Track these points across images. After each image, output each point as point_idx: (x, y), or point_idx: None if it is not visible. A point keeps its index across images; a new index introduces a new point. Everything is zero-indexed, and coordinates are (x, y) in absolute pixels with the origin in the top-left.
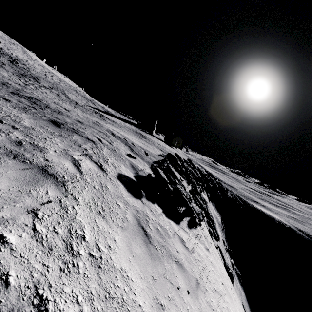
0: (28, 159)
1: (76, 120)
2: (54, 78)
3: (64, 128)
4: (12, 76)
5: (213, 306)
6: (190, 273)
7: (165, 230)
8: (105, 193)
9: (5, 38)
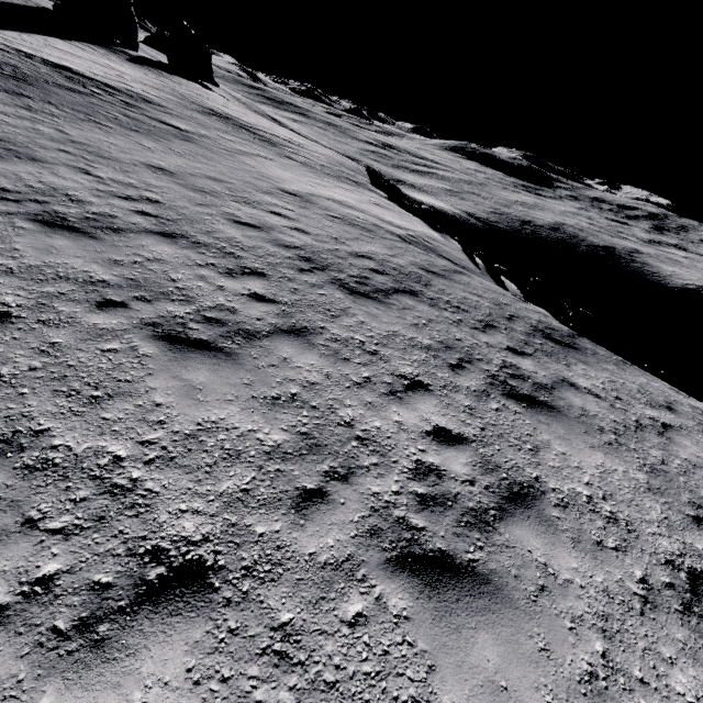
0: None
1: (428, 273)
2: None
3: (572, 344)
4: None
5: None
6: None
7: None
8: None
9: None
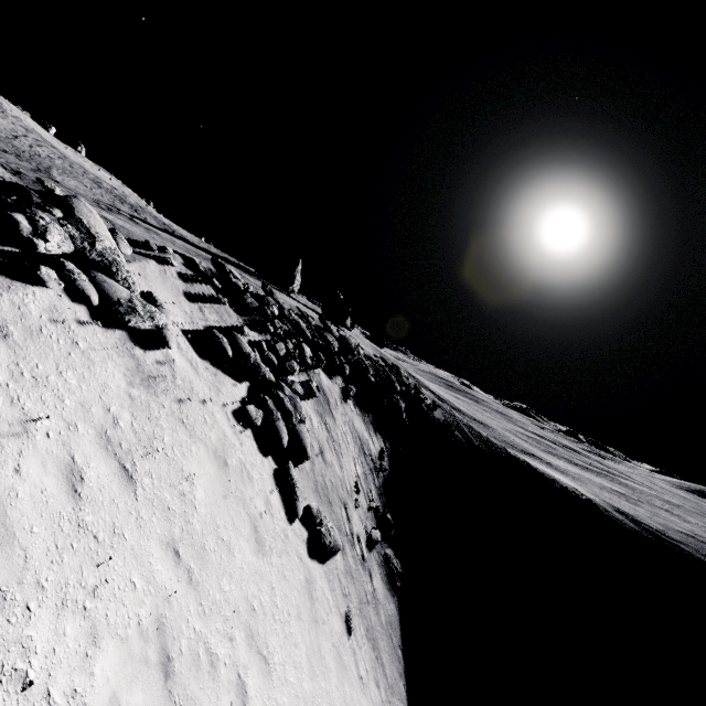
0: None
1: None
2: (41, 149)
3: None
4: None
5: None
6: None
7: None
8: None
9: None
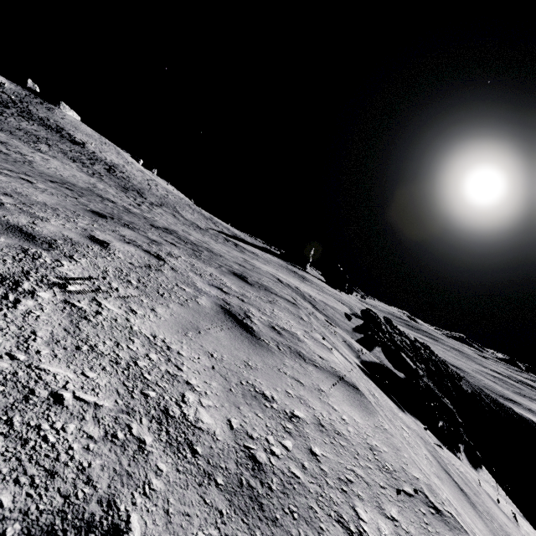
0: (311, 359)
1: (236, 263)
2: (159, 189)
3: (255, 286)
4: (119, 193)
5: None
6: None
7: (466, 477)
8: (382, 407)
9: (95, 137)
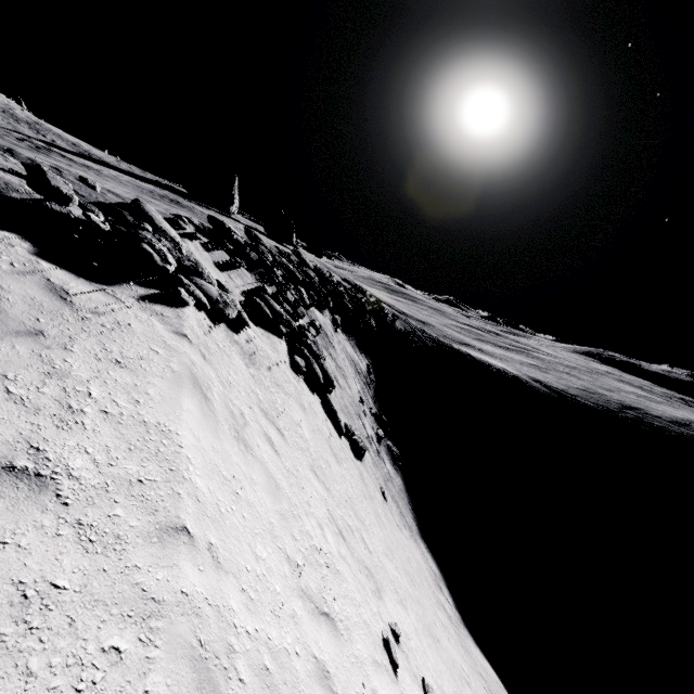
0: None
1: None
2: None
3: None
4: None
5: (62, 366)
6: (17, 317)
7: None
8: None
9: None
